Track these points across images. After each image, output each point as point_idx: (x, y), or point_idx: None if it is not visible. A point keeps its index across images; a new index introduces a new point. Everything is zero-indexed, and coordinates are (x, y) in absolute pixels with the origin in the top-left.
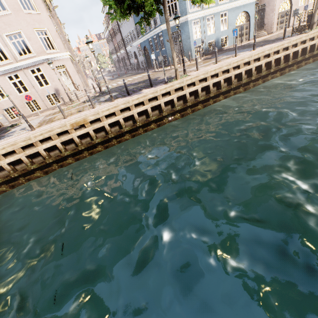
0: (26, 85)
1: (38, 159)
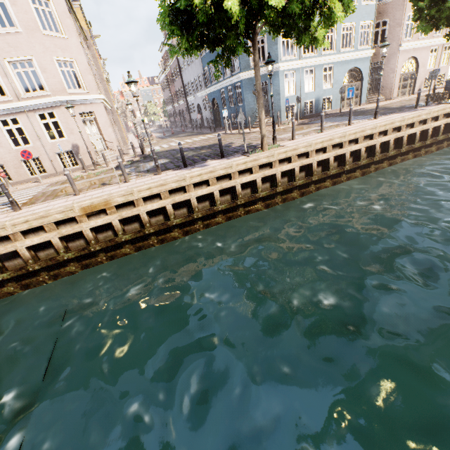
0: (28, 135)
1: (14, 262)
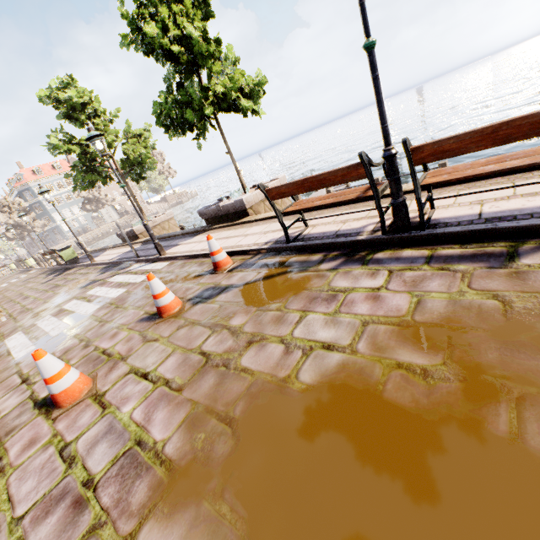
0: None
1: None
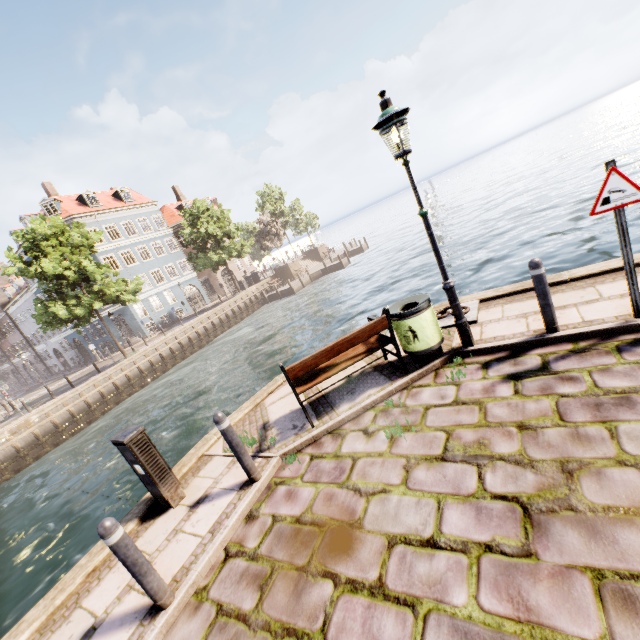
0: None
1: None
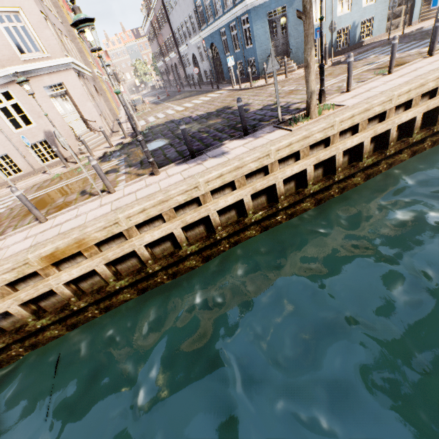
0: None
1: None
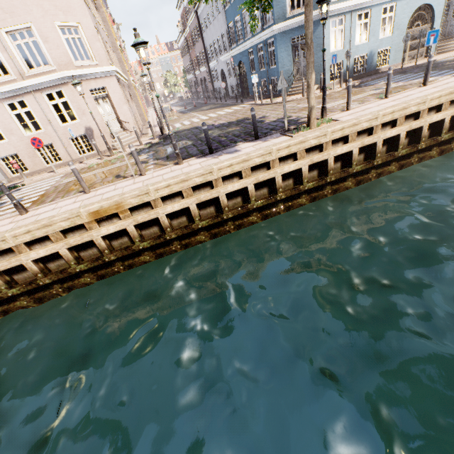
0: (38, 120)
1: (23, 274)
